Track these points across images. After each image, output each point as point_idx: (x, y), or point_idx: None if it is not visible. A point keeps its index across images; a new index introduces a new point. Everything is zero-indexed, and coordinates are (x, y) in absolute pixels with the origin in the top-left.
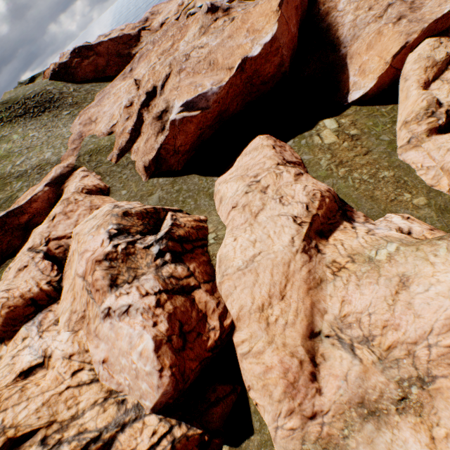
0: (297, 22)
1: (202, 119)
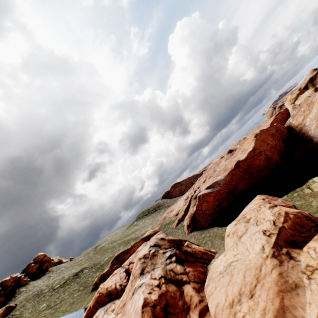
0: (278, 139)
1: (217, 193)
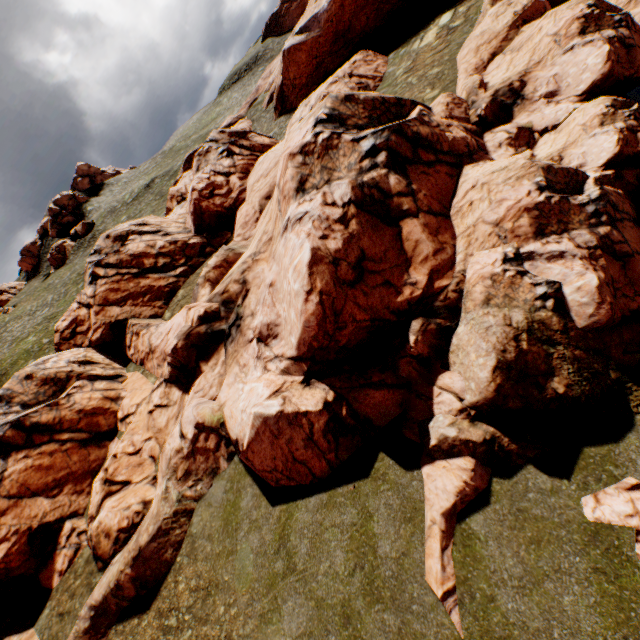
0: None
1: (314, 45)
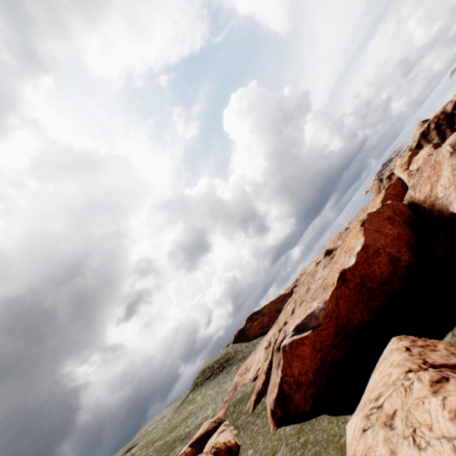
0: (400, 225)
1: (316, 337)
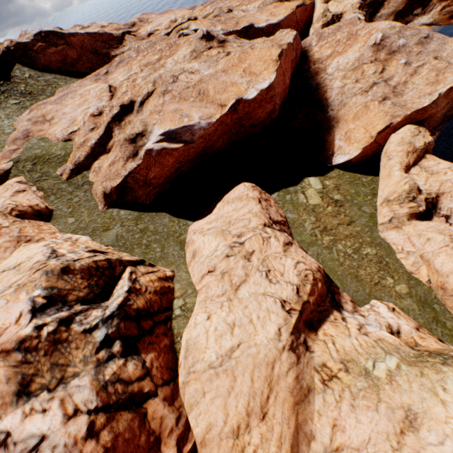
0: (290, 74)
1: (184, 152)
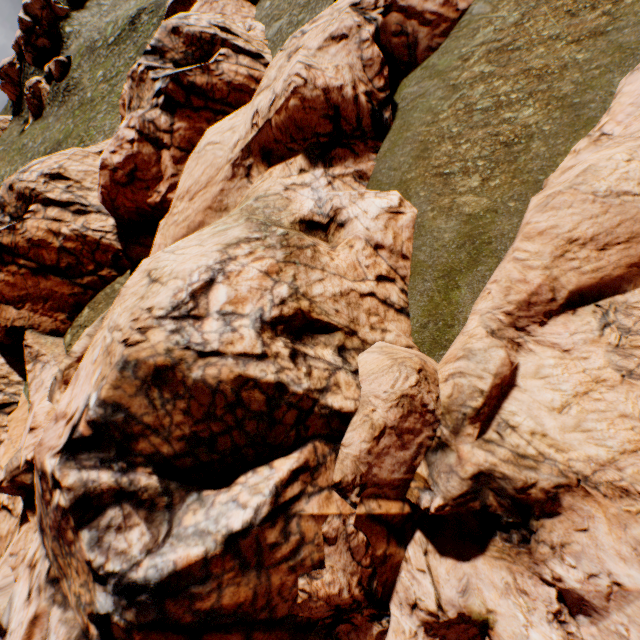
0: None
1: None
